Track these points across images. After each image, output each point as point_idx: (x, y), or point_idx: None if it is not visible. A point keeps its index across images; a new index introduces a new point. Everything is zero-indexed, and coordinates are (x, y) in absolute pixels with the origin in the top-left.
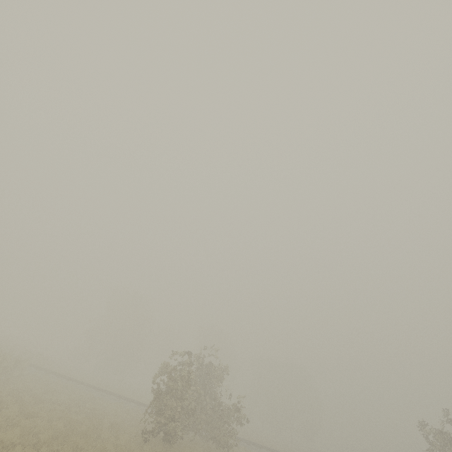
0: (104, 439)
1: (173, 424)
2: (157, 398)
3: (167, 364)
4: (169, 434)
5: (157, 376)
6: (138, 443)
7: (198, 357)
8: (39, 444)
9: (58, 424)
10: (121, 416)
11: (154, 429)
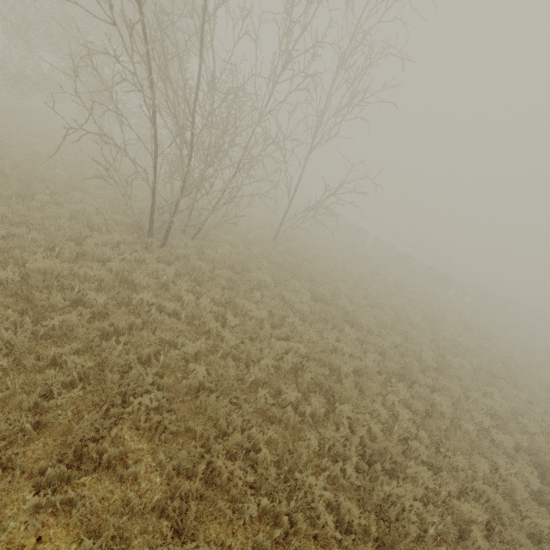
0: None
1: None
2: None
3: None
4: None
5: None
6: None
7: None
8: None
9: None
10: None
11: None
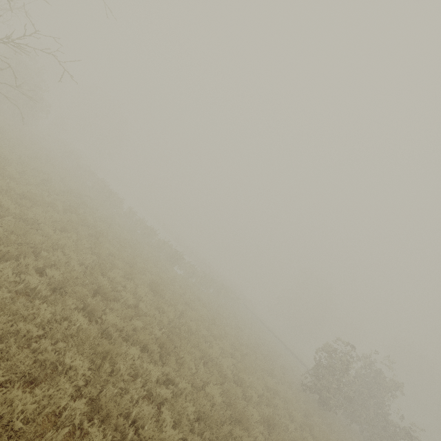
0: (275, 368)
1: (327, 394)
2: (317, 366)
3: (329, 345)
4: (323, 400)
5: (320, 350)
6: (299, 390)
7: (367, 357)
8: (241, 343)
9: (252, 341)
10: (291, 366)
11: (310, 386)
